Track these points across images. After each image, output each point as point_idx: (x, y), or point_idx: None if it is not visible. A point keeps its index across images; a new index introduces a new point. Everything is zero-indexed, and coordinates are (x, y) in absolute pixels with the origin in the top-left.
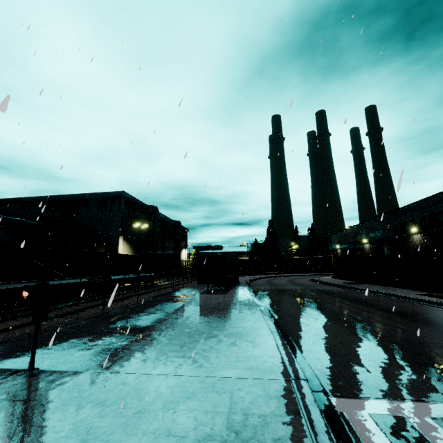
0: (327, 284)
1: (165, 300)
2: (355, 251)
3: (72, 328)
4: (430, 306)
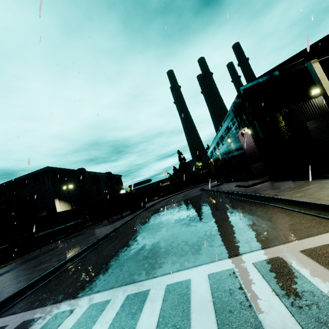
0: (203, 190)
1: (67, 242)
2: (217, 161)
3: None
4: (226, 197)
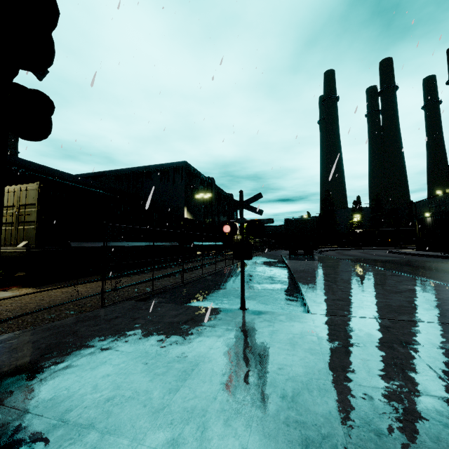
0: (419, 255)
1: (255, 264)
2: None
3: (207, 281)
4: None
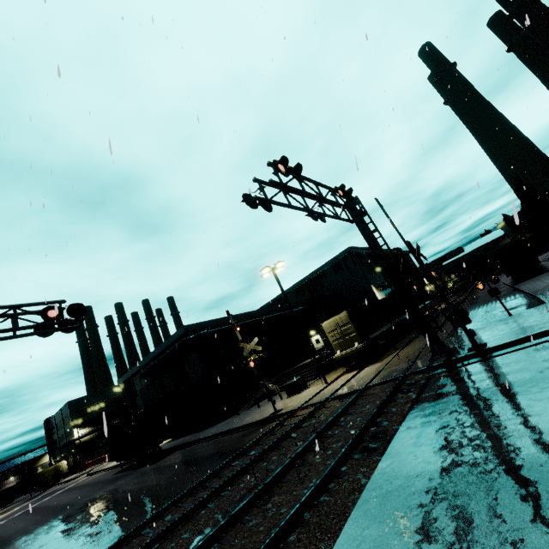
0: None
1: (485, 302)
2: None
3: None
4: None
